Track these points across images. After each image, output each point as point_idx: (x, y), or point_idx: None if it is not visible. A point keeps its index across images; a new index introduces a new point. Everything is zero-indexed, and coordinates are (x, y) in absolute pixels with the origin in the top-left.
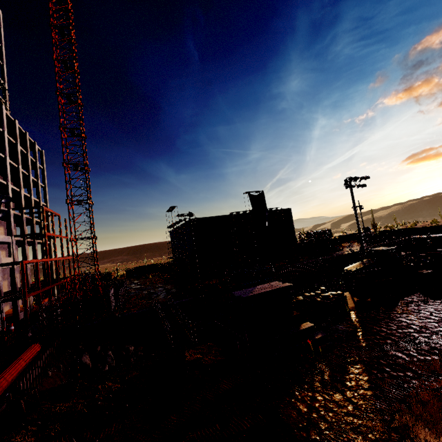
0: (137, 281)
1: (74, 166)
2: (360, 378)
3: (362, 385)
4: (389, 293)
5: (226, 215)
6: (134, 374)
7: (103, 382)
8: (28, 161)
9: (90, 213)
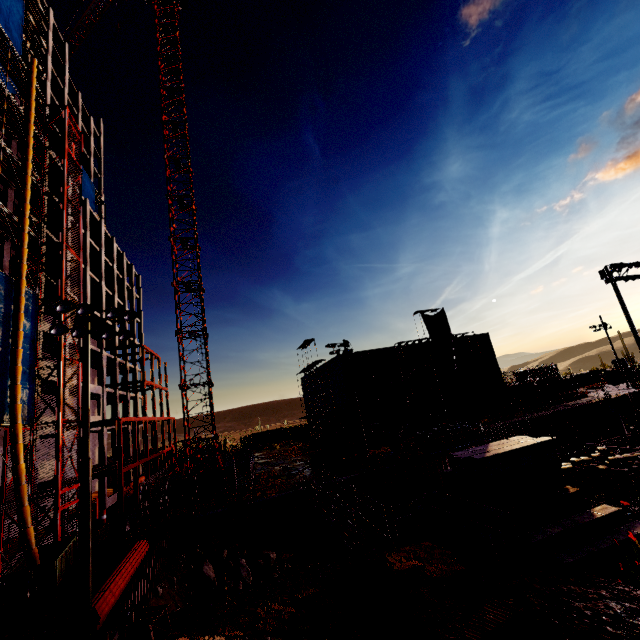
0: (260, 453)
1: (186, 286)
2: None
3: None
4: None
5: (390, 347)
6: (311, 591)
7: (264, 604)
8: (124, 288)
9: (206, 348)
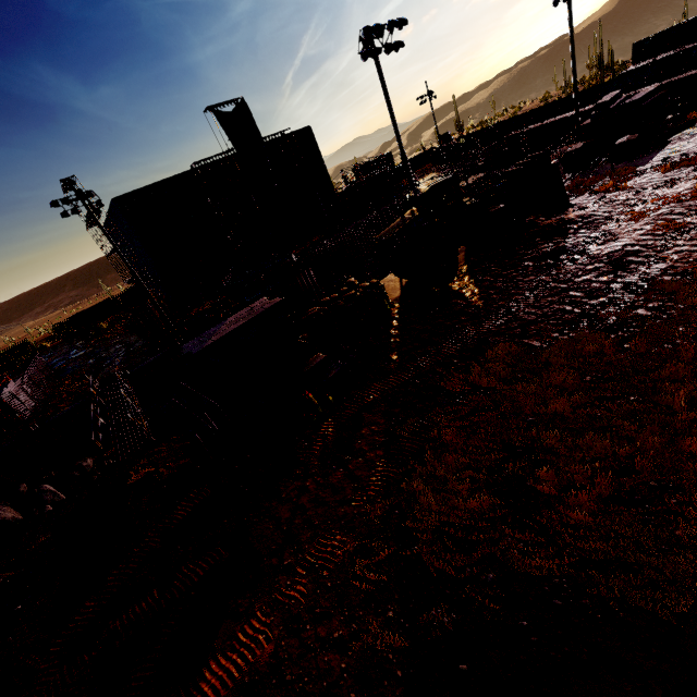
0: (82, 341)
1: None
2: (375, 430)
3: (374, 443)
4: (444, 261)
5: (186, 171)
6: (41, 541)
7: None
8: None
9: None
